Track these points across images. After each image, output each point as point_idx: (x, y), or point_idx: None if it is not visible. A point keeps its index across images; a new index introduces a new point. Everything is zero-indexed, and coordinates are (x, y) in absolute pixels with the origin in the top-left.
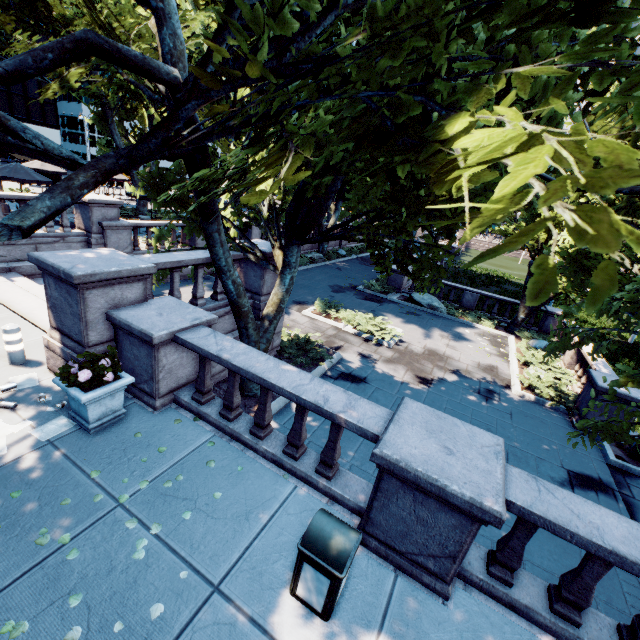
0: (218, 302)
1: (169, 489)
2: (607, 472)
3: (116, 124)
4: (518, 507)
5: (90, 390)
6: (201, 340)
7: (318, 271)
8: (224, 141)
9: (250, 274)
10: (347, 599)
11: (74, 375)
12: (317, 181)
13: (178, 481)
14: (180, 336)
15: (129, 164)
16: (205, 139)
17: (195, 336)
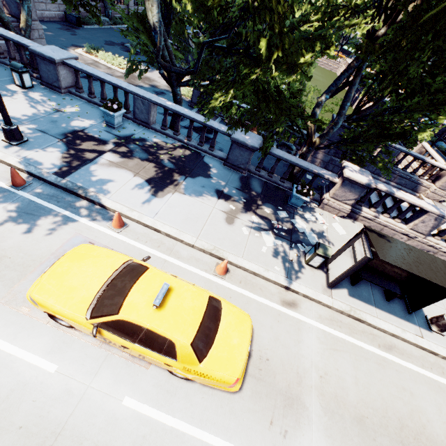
0: None
1: None
2: None
3: None
4: (66, 63)
5: None
6: None
7: (102, 31)
8: None
9: (12, 6)
10: (33, 89)
11: None
12: None
13: None
14: None
15: None
16: None
17: None
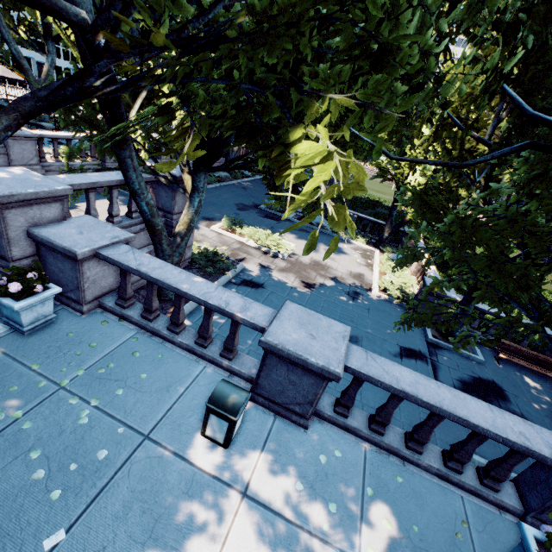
0: (133, 220)
1: (103, 374)
2: (425, 346)
3: (1, 13)
4: (352, 369)
5: (21, 299)
6: (121, 256)
7: (225, 190)
8: (130, 62)
9: (162, 195)
10: (241, 435)
11: (4, 287)
12: (219, 124)
13: (110, 368)
14: (102, 253)
15: (47, 107)
16: (119, 92)
17: (115, 253)
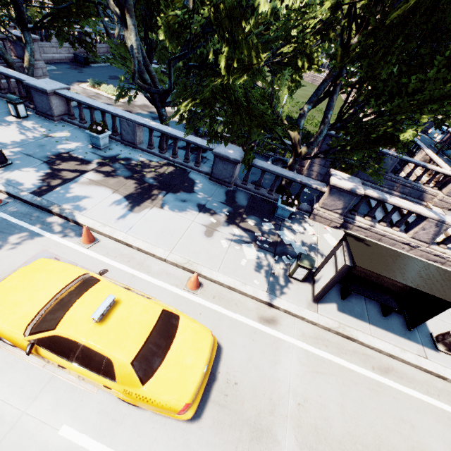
0: (1, 61)
1: None
2: None
3: None
4: (57, 93)
5: None
6: None
7: (108, 68)
8: None
9: (18, 49)
10: (28, 119)
11: None
12: None
13: None
14: None
15: None
16: None
17: None
